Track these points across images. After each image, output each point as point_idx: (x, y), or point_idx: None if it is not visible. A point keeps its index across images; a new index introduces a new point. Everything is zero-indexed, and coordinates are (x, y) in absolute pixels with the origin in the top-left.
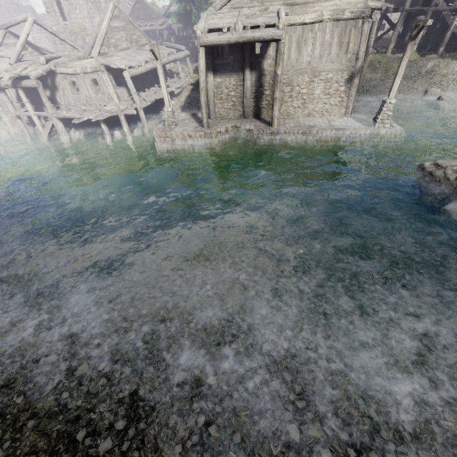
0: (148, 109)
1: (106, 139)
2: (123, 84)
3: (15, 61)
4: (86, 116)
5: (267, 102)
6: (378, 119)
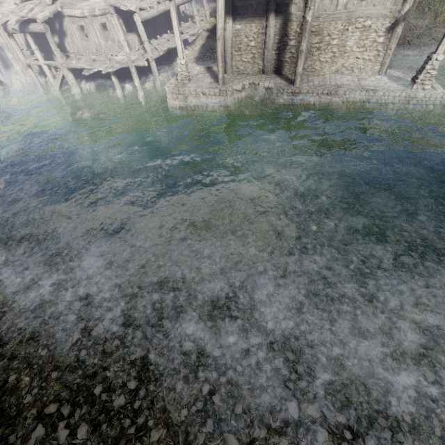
0: (160, 60)
1: (117, 93)
2: (134, 30)
3: (20, 0)
4: (95, 67)
5: (291, 55)
6: (417, 79)
